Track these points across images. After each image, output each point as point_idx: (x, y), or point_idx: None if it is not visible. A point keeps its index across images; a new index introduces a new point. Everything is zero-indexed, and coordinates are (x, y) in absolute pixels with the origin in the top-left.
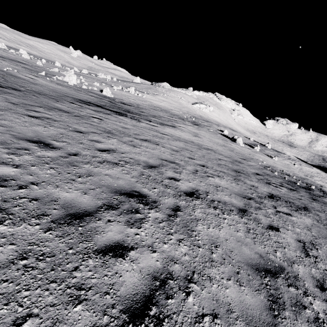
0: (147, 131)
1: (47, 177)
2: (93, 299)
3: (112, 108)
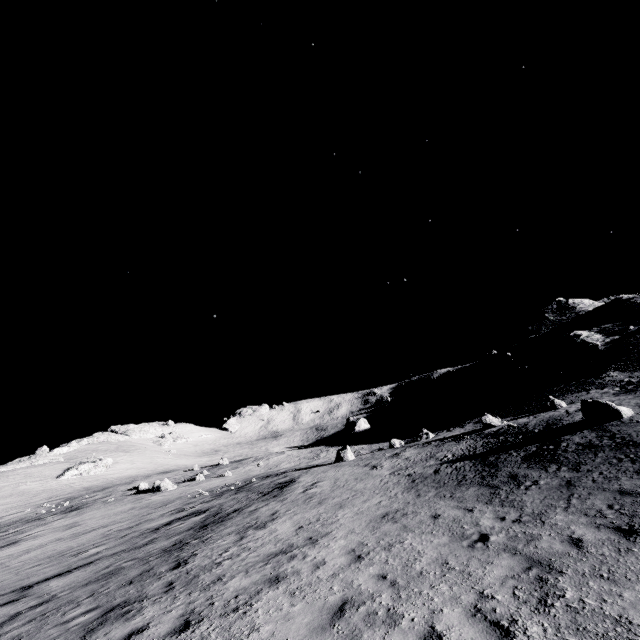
0: None
1: None
2: None
3: None
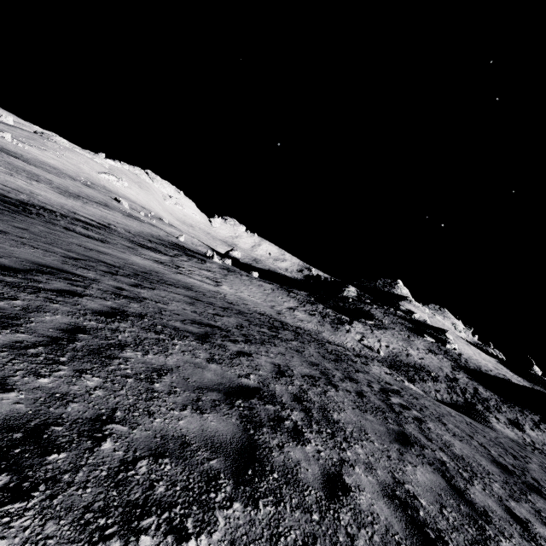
0: (37, 170)
1: (13, 164)
2: (34, 175)
3: (4, 152)
